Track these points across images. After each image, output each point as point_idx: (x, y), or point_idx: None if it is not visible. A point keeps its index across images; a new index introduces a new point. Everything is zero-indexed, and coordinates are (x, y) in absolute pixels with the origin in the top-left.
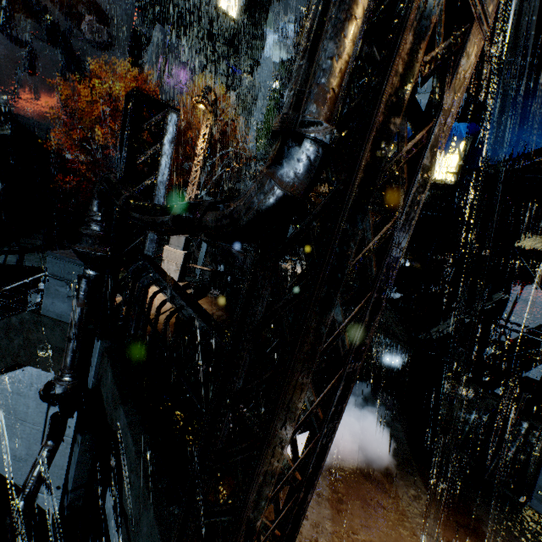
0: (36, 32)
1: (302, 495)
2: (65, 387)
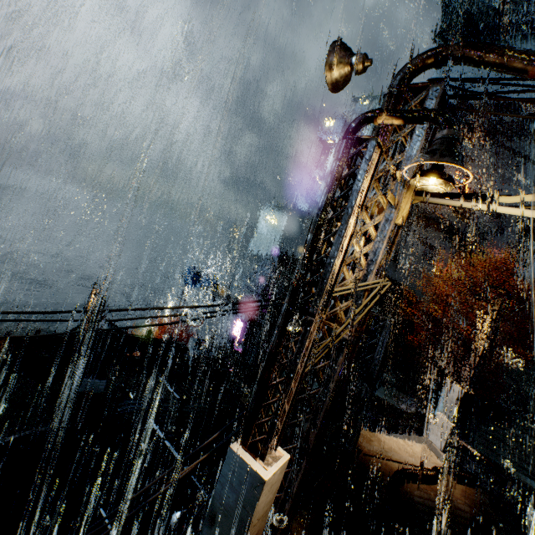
0: (443, 238)
1: (283, 497)
2: None
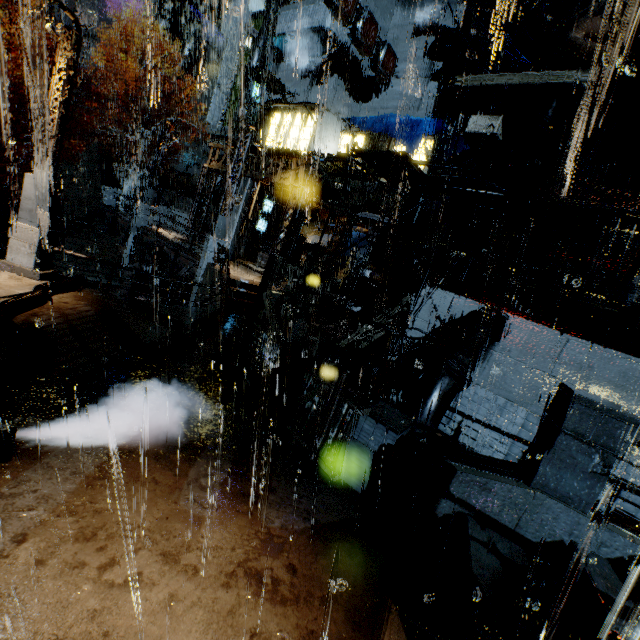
0: None
1: None
2: None
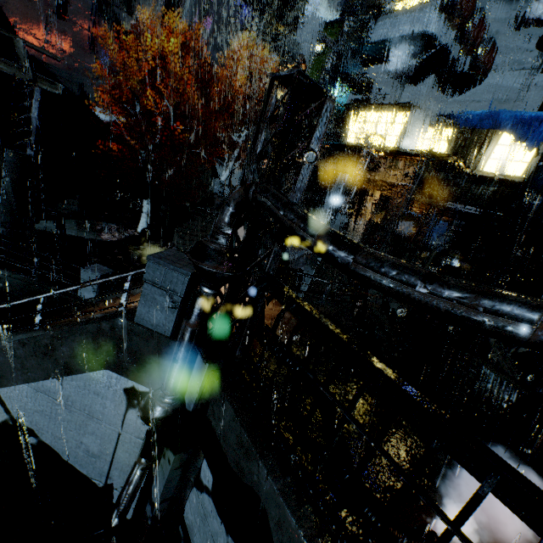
0: None
1: None
2: (167, 410)
